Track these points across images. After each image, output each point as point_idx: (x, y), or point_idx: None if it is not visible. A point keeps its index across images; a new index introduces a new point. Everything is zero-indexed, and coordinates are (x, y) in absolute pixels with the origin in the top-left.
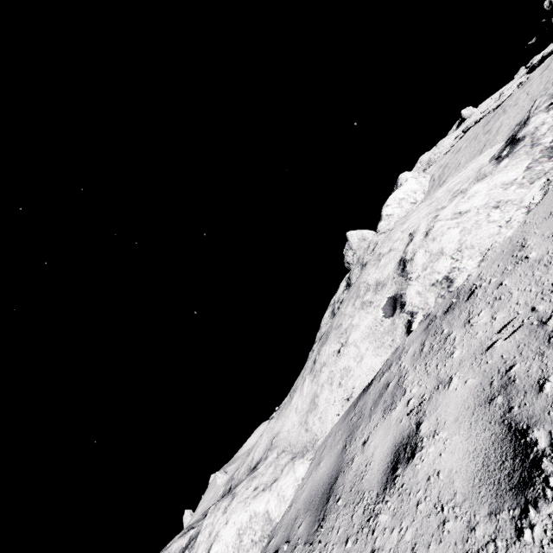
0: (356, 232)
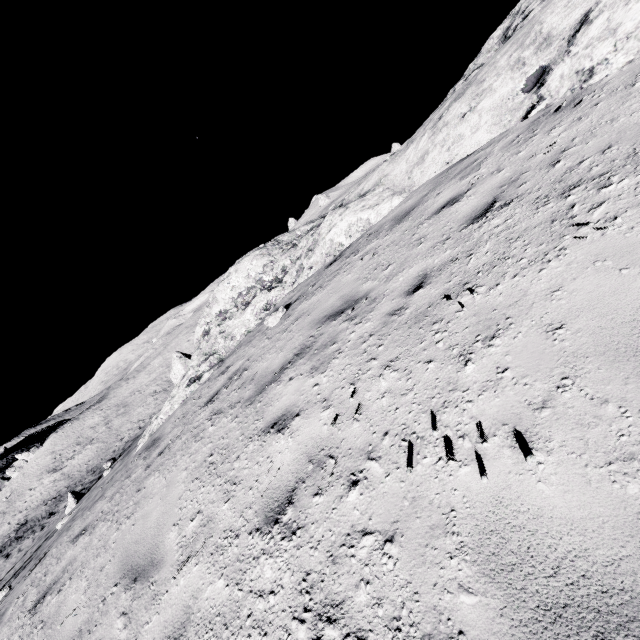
0: None
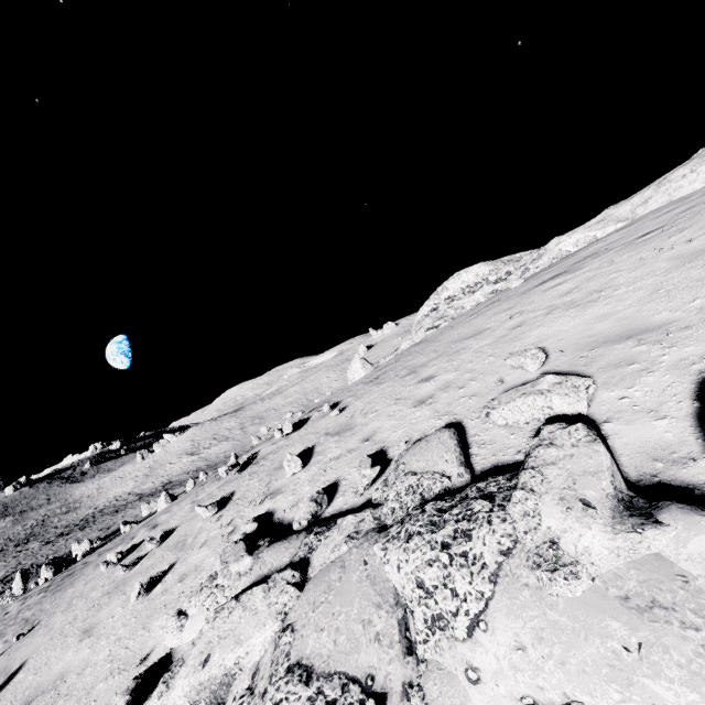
0: None
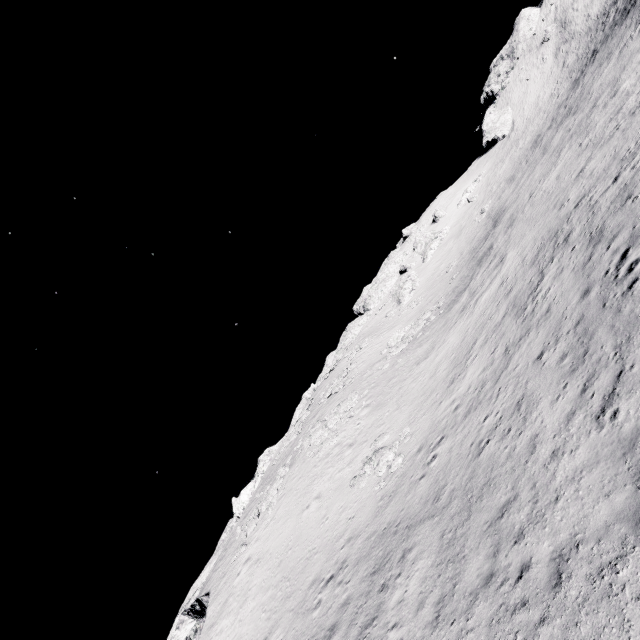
0: (234, 501)
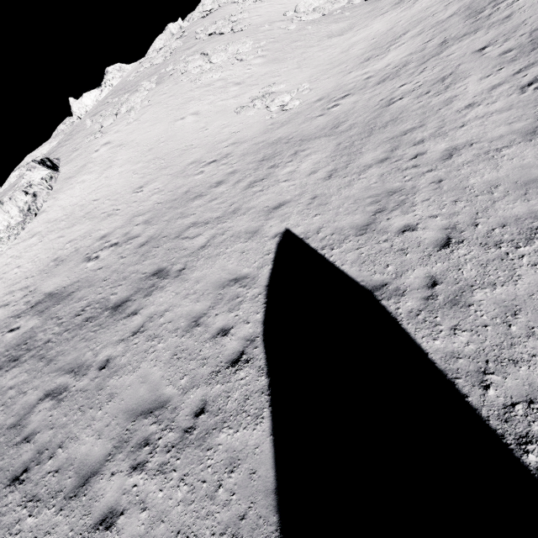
0: (72, 102)
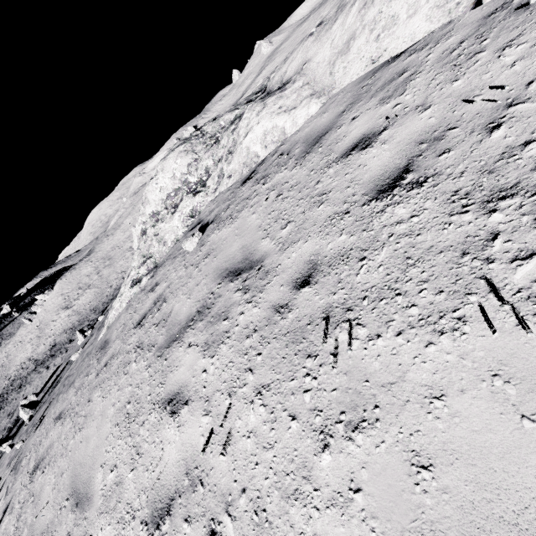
0: None
